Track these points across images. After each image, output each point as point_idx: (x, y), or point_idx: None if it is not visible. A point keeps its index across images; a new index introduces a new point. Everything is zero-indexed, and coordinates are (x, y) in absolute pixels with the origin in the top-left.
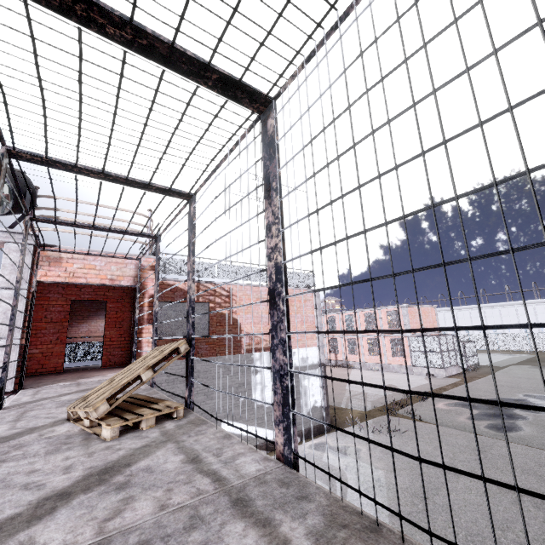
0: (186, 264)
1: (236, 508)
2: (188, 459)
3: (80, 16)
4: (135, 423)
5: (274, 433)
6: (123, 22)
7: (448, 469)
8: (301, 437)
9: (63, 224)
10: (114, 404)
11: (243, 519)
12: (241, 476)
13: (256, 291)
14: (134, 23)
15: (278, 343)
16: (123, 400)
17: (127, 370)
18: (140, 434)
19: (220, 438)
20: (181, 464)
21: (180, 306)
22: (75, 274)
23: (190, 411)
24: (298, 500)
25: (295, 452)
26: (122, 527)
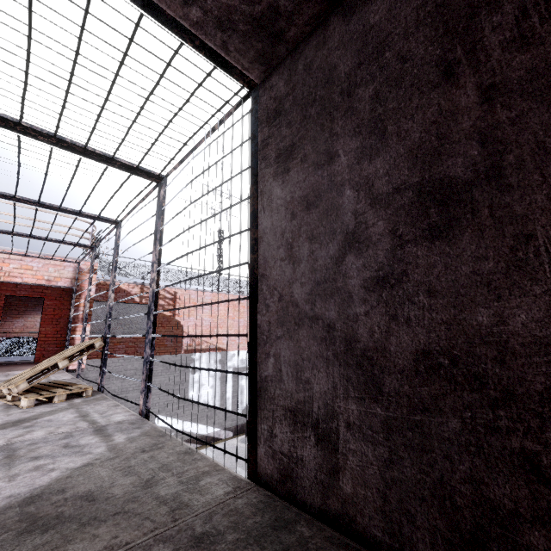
0: (131, 266)
1: (95, 432)
2: (80, 415)
3: (19, 130)
4: (50, 399)
5: (208, 428)
6: (49, 136)
7: (185, 400)
8: (234, 432)
9: (1, 232)
10: (33, 383)
11: (95, 435)
12: (109, 421)
13: (201, 296)
14: (58, 136)
15: (148, 342)
16: (44, 384)
17: (49, 360)
18: (51, 405)
19: (111, 406)
20: (74, 418)
21: (122, 306)
22: (11, 274)
23: (99, 393)
24: (134, 428)
25: (146, 408)
26: (22, 440)
